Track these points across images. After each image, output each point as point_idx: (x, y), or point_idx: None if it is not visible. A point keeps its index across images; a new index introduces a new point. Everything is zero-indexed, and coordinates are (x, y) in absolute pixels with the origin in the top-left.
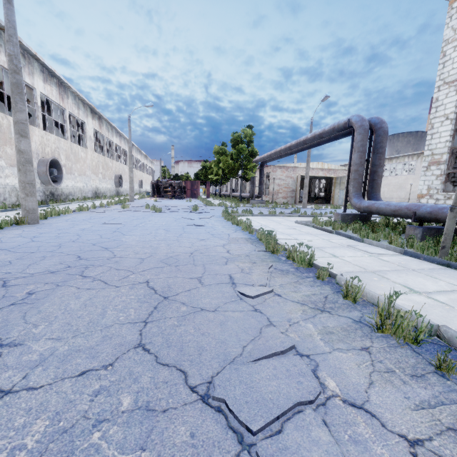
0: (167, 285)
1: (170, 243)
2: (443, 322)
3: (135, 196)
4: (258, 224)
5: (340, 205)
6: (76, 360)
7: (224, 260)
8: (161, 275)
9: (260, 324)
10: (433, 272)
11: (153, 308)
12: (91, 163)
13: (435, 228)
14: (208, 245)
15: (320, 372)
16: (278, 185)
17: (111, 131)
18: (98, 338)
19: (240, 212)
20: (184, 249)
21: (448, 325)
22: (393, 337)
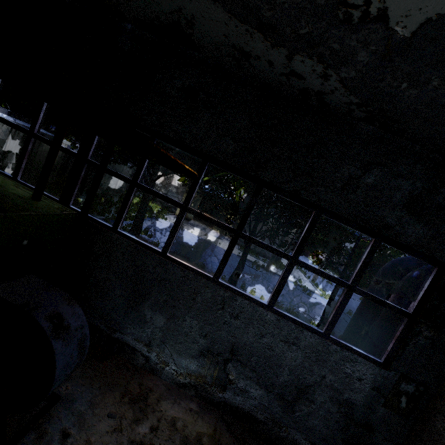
0: None
1: None
2: None
3: None
4: None
5: None
6: None
7: None
8: None
9: None
10: None
11: None
12: None
13: None
14: None
15: None
16: None
17: None
18: None
19: None
20: None
21: None
22: None
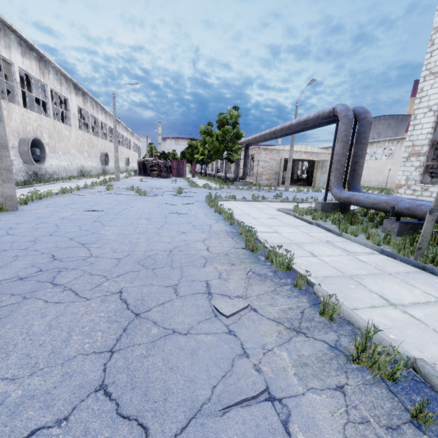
0: (140, 297)
1: (150, 237)
2: (419, 347)
3: (121, 173)
4: (240, 212)
5: (321, 188)
6: (27, 412)
7: (203, 261)
8: (135, 282)
9: (233, 353)
10: (409, 277)
11: (122, 331)
12: (75, 141)
13: (411, 223)
14: (188, 240)
15: (291, 425)
16: (262, 167)
17: (96, 107)
18: (57, 376)
19: (223, 196)
20: (163, 246)
21: (423, 352)
22: (368, 370)
